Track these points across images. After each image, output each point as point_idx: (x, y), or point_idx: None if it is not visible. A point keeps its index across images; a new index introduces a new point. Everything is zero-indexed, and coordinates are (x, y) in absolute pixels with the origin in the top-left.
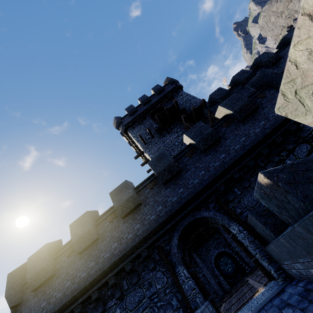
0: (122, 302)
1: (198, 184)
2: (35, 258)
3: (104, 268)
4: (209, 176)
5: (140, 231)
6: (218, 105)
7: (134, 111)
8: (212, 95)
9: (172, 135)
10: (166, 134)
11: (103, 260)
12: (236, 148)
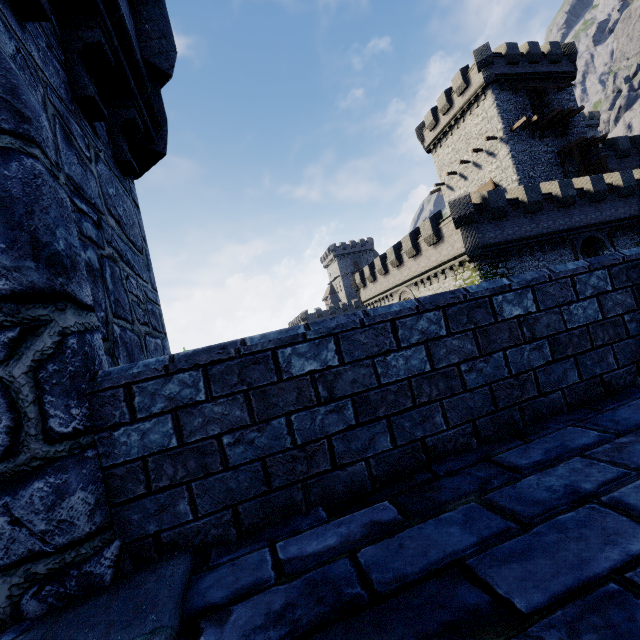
0: (544, 256)
1: (608, 217)
2: (496, 196)
3: (544, 233)
4: (616, 216)
5: (568, 223)
6: (612, 155)
7: (516, 62)
8: (618, 140)
9: (542, 146)
10: (537, 139)
11: (542, 227)
12: (635, 209)
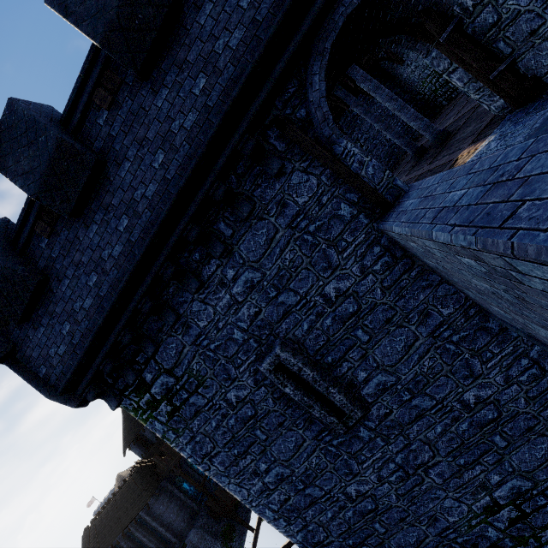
0: (233, 258)
1: None
2: None
3: (162, 216)
4: None
5: (214, 92)
6: None
7: None
8: None
9: None
10: None
11: (148, 203)
12: None
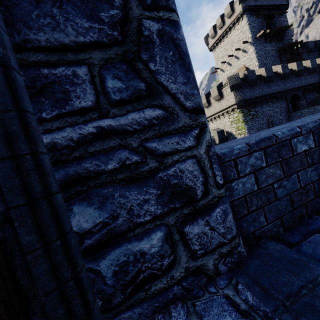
0: (273, 105)
1: (303, 84)
2: (251, 73)
3: (273, 92)
4: (307, 83)
5: (285, 87)
6: (305, 51)
7: None
8: (308, 43)
9: (270, 46)
10: (268, 42)
11: (272, 90)
12: (316, 79)
